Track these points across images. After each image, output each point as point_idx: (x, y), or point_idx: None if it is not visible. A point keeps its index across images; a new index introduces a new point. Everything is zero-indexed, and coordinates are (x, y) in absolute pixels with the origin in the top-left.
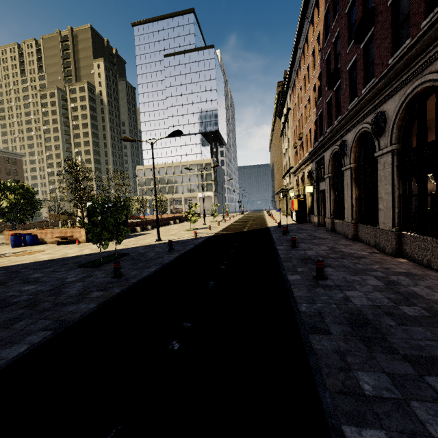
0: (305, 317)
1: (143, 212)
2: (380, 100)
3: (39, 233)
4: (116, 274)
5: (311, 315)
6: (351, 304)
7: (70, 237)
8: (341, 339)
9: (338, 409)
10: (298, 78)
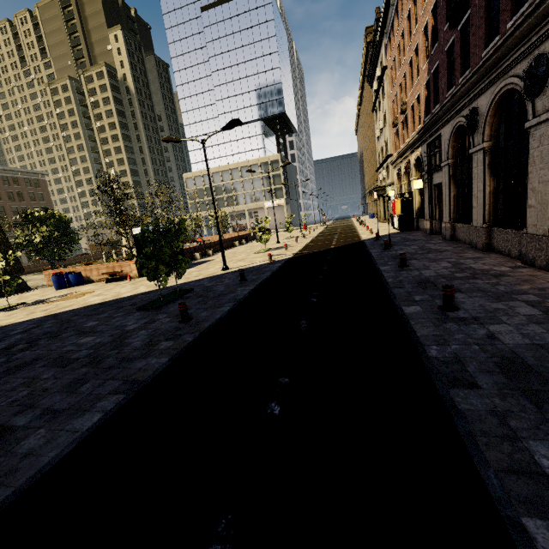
0: (439, 365)
1: (200, 233)
2: (541, 36)
3: (83, 271)
4: (184, 317)
5: (446, 361)
6: (500, 343)
7: (120, 272)
8: (496, 394)
9: (511, 495)
10: (399, 17)
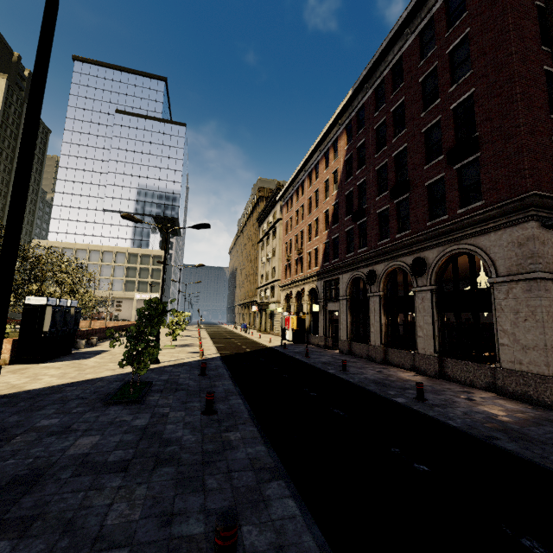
0: (468, 430)
1: None
2: (418, 249)
3: None
4: (211, 408)
5: (467, 428)
6: (475, 417)
7: None
8: (511, 440)
9: None
10: (299, 195)
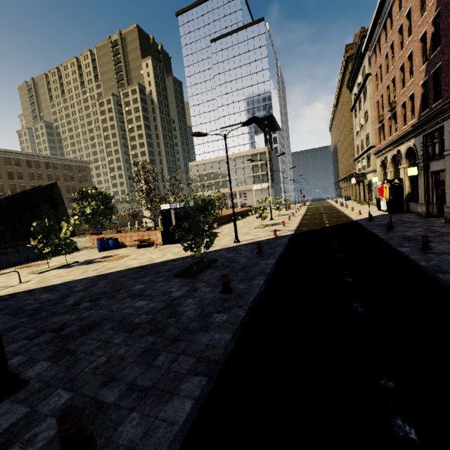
0: None
1: None
2: None
3: (119, 237)
4: (225, 288)
5: None
6: None
7: (148, 240)
8: None
9: None
10: (387, 32)
